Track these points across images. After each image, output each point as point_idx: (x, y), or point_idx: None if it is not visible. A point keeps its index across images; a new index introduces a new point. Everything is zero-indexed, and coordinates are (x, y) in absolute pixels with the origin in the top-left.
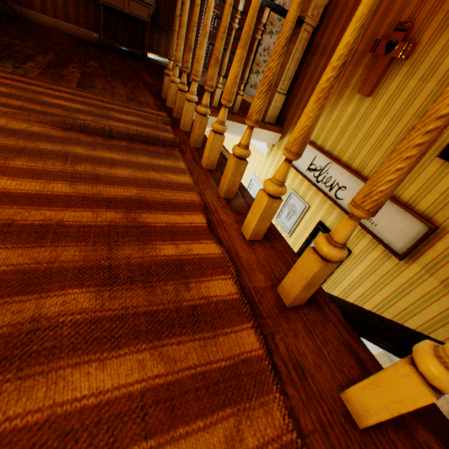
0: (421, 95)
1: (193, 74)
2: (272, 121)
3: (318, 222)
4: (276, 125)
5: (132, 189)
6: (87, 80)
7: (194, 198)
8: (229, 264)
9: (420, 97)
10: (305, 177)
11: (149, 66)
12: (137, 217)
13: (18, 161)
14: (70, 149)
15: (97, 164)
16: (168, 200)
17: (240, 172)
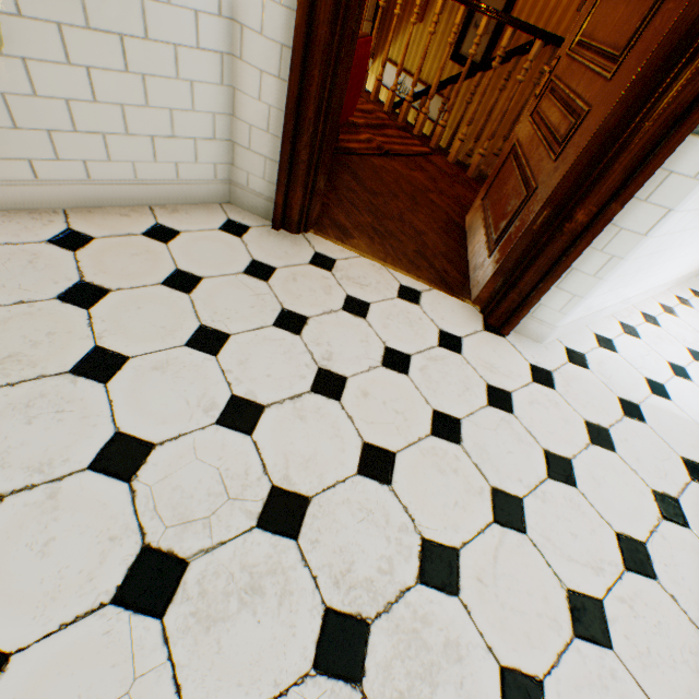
0: (443, 23)
1: None
2: None
3: None
4: None
5: None
6: None
7: None
8: None
9: (443, 24)
10: None
11: None
12: None
13: None
14: None
15: None
16: None
17: None
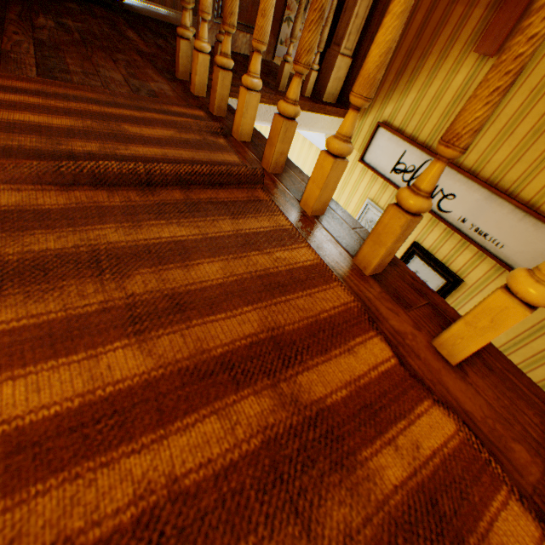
0: None
1: (257, 39)
2: (332, 100)
3: (413, 243)
4: (338, 105)
5: (246, 311)
6: (49, 57)
7: (344, 298)
8: (483, 453)
9: None
10: (390, 182)
11: (130, 20)
12: (295, 390)
13: (3, 309)
14: (93, 235)
15: (160, 263)
16: (314, 320)
17: (406, 235)
